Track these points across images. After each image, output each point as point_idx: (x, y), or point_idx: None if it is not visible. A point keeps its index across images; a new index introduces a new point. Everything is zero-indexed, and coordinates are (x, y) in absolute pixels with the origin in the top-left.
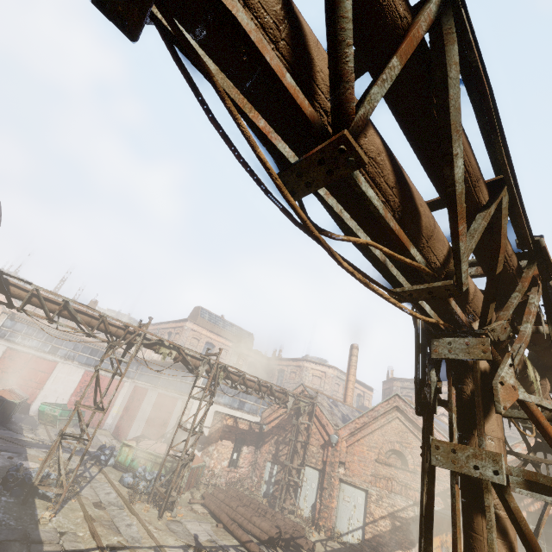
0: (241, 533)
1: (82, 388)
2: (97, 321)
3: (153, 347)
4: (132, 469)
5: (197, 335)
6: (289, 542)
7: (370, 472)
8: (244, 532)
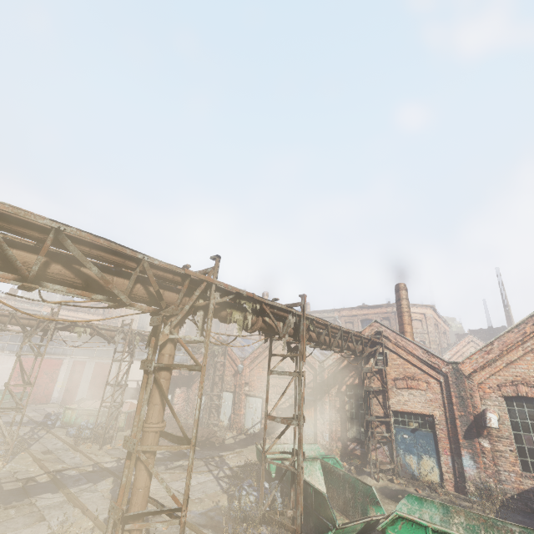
0: (166, 444)
1: (19, 373)
2: (8, 317)
3: (67, 329)
4: (77, 425)
5: None
6: (204, 442)
7: (264, 385)
8: (169, 443)
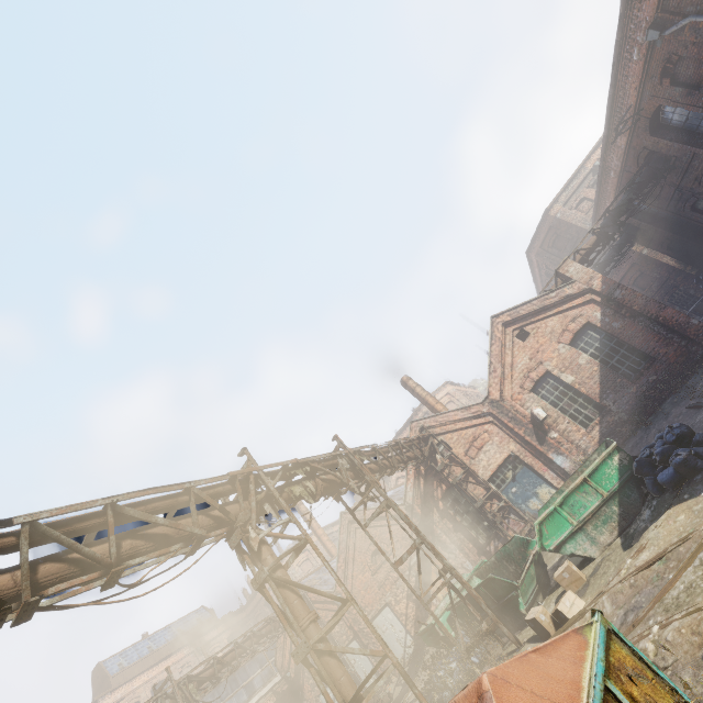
0: None
1: None
2: None
3: None
4: None
5: (129, 700)
6: None
7: (377, 588)
8: None
